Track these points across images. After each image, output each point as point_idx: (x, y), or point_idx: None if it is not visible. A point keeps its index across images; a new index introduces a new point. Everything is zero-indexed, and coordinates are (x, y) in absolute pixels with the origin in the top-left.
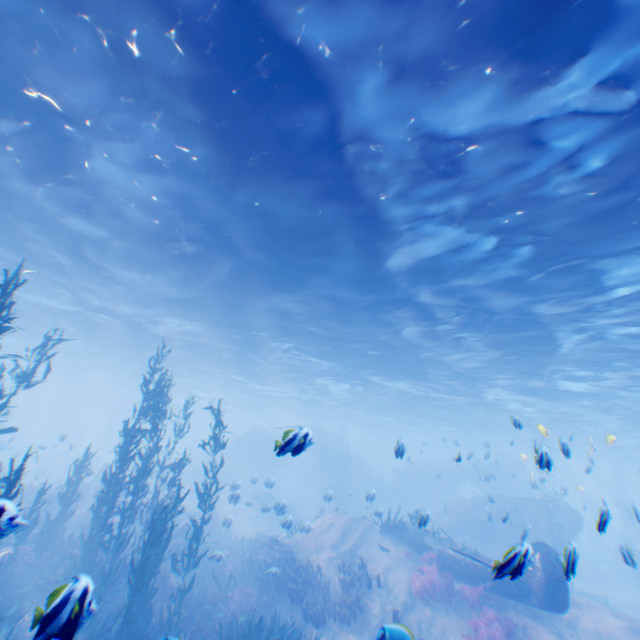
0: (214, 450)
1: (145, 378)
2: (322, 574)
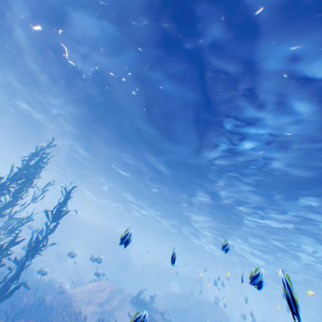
0: (54, 219)
1: (29, 156)
2: None
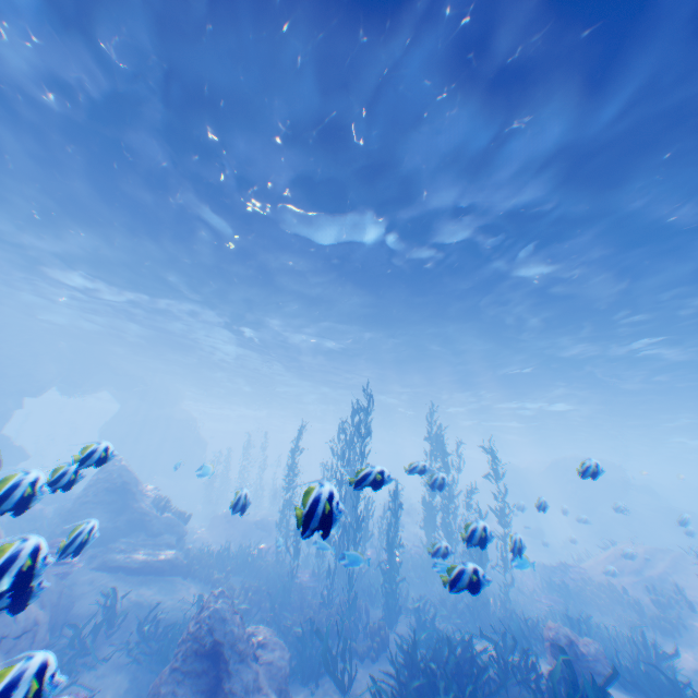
0: (495, 479)
1: (426, 429)
2: (628, 595)
